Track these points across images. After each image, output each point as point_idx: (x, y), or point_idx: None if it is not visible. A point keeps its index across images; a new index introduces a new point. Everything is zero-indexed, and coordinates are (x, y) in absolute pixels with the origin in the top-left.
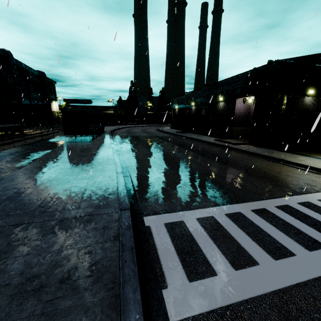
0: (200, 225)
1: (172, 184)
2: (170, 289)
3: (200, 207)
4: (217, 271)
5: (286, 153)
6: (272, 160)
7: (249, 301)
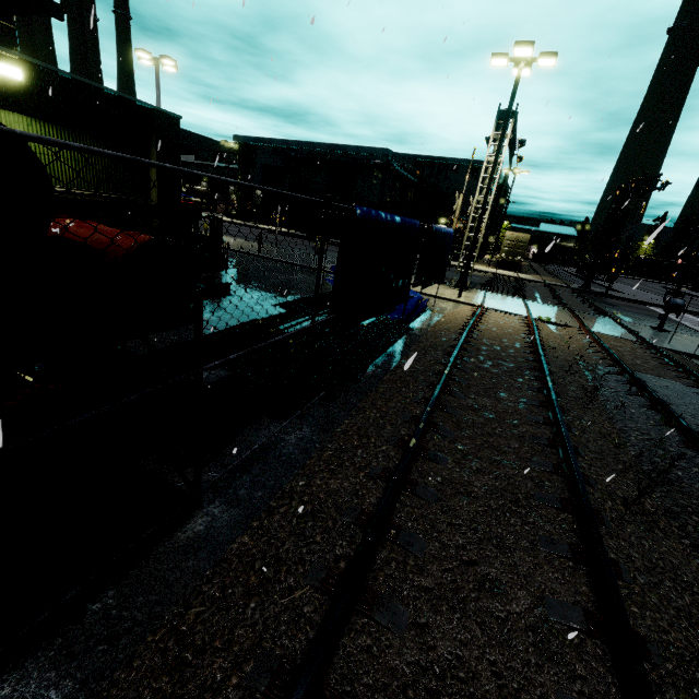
0: None
1: None
2: None
3: None
4: None
5: None
6: None
7: None
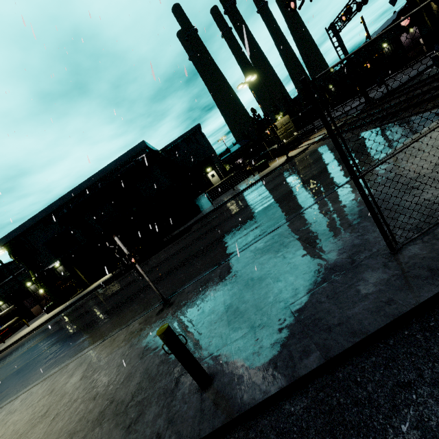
0: None
1: None
2: None
3: None
4: None
5: None
6: None
7: None
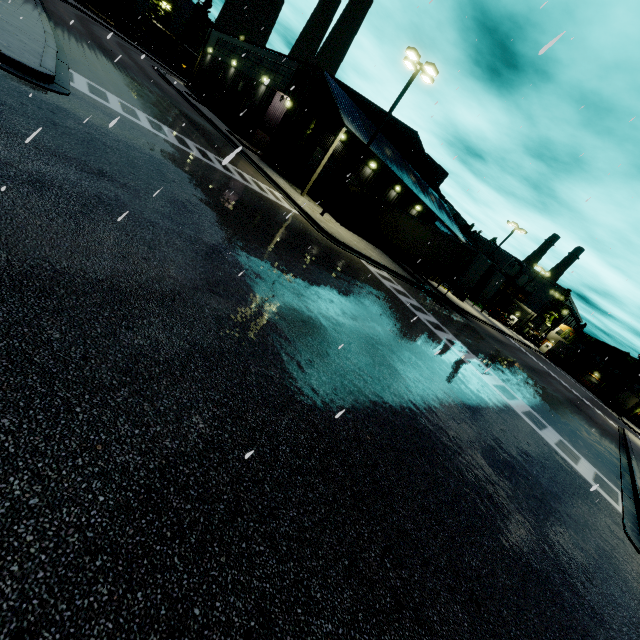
0: (119, 102)
1: (115, 87)
2: (76, 85)
3: (129, 104)
4: (112, 105)
5: (279, 176)
6: (253, 165)
7: (120, 113)
